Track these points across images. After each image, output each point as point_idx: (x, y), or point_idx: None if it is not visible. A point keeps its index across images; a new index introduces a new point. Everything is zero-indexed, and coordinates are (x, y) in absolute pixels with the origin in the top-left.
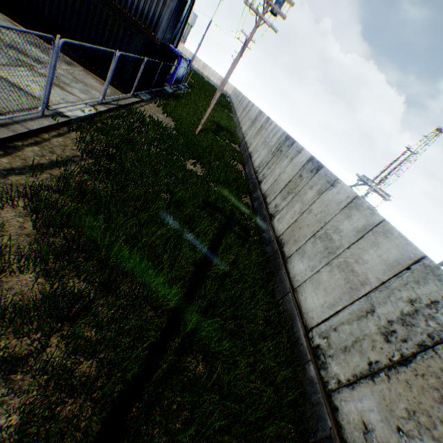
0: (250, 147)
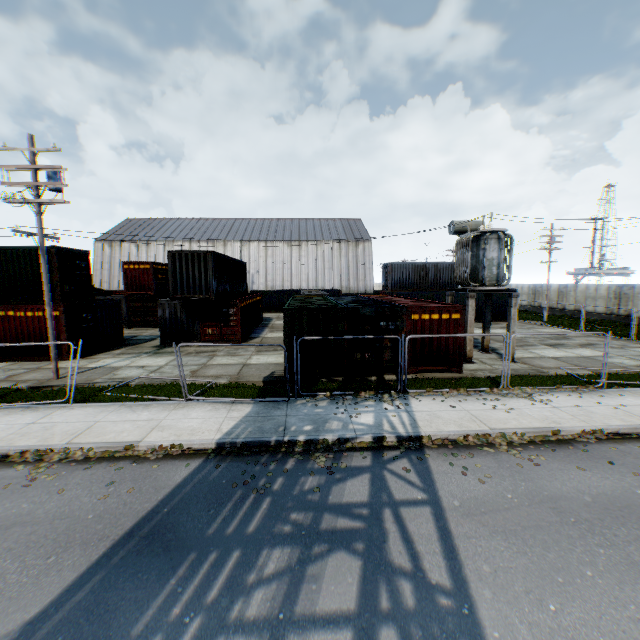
0: (567, 307)
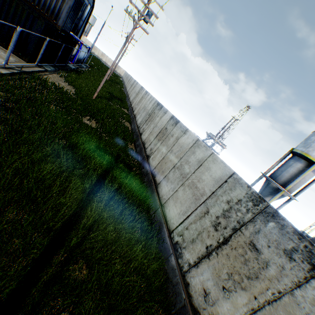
0: (135, 111)
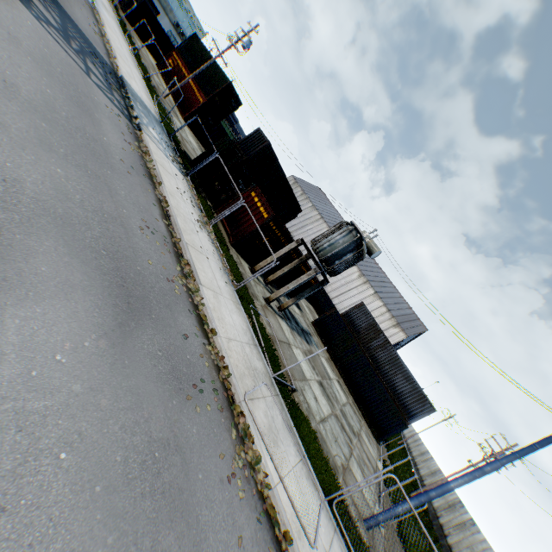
0: (449, 537)
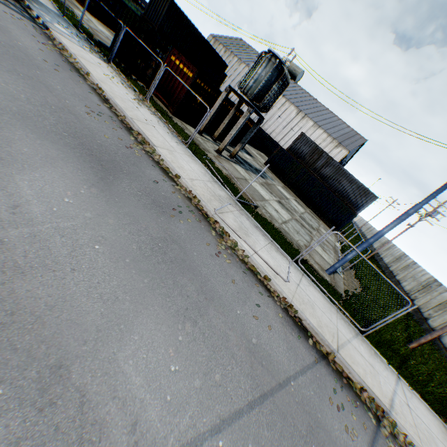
0: (397, 276)
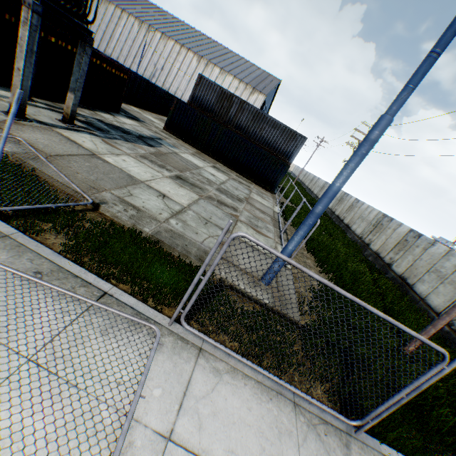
0: (345, 220)
